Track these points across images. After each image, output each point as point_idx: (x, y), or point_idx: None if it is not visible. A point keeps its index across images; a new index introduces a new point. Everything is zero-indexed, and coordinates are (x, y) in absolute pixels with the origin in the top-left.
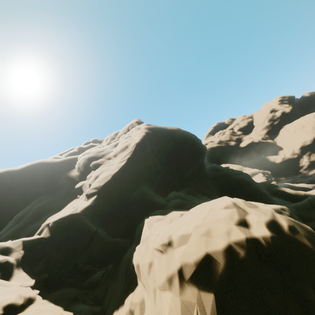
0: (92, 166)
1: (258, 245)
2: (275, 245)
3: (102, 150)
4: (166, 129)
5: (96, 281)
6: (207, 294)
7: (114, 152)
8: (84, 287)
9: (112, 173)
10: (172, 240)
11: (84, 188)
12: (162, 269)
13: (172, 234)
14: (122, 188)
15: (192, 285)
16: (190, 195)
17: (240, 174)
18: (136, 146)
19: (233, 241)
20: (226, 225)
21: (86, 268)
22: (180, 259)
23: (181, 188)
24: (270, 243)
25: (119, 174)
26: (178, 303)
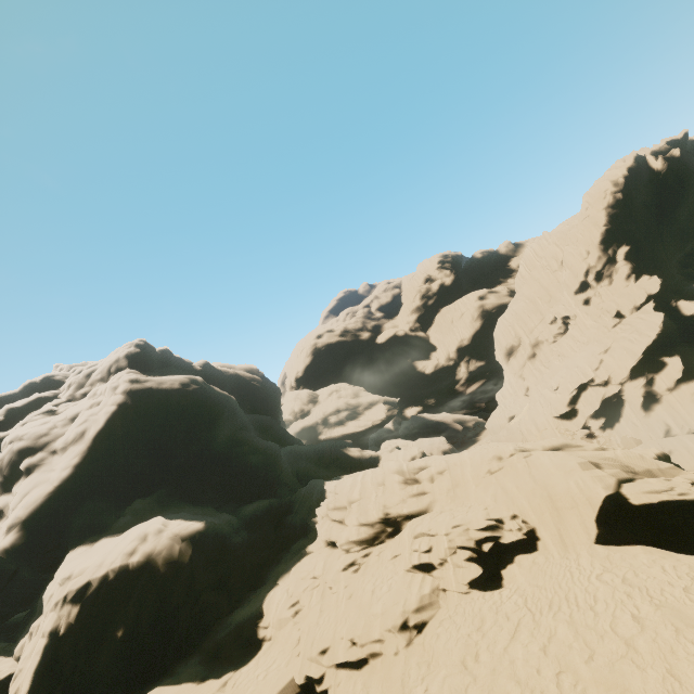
0: (24, 468)
1: (128, 569)
2: (138, 567)
3: (46, 432)
4: (159, 390)
5: (18, 624)
6: (76, 607)
7: (63, 441)
8: (0, 632)
9: (47, 490)
10: (73, 573)
11: (7, 508)
12: (55, 598)
13: (77, 567)
14: (59, 509)
15: (70, 604)
16: (155, 504)
17: (264, 448)
18: (94, 436)
19: (111, 569)
20: (117, 555)
21: (2, 612)
22: (69, 588)
23: (156, 490)
24: (135, 566)
25: (58, 489)
26: (56, 616)
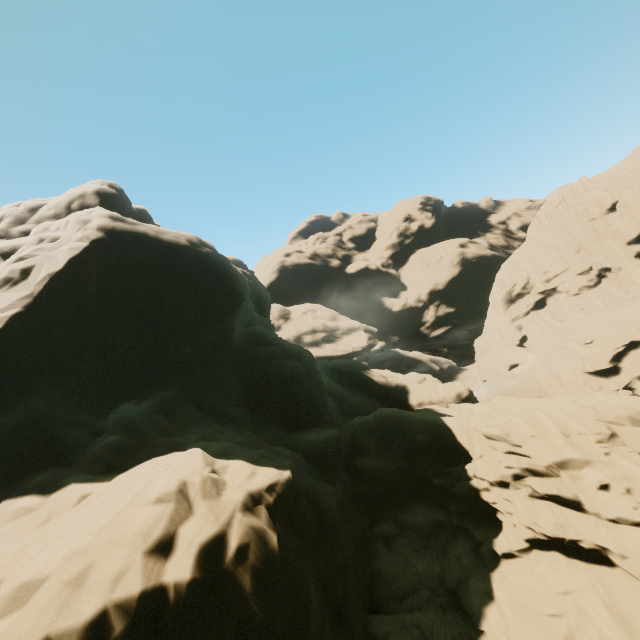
0: None
1: (161, 602)
2: (191, 598)
3: None
4: (158, 240)
5: None
6: None
7: None
8: None
9: None
10: None
11: None
12: None
13: (6, 576)
14: None
15: None
16: (160, 416)
17: (297, 354)
18: (48, 282)
19: (115, 602)
20: (127, 556)
21: None
22: None
23: (155, 391)
24: (182, 597)
25: None
26: None
